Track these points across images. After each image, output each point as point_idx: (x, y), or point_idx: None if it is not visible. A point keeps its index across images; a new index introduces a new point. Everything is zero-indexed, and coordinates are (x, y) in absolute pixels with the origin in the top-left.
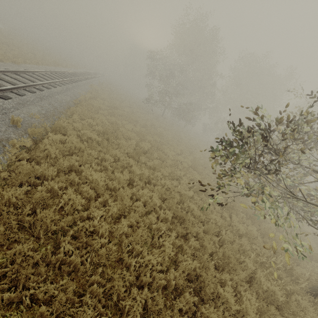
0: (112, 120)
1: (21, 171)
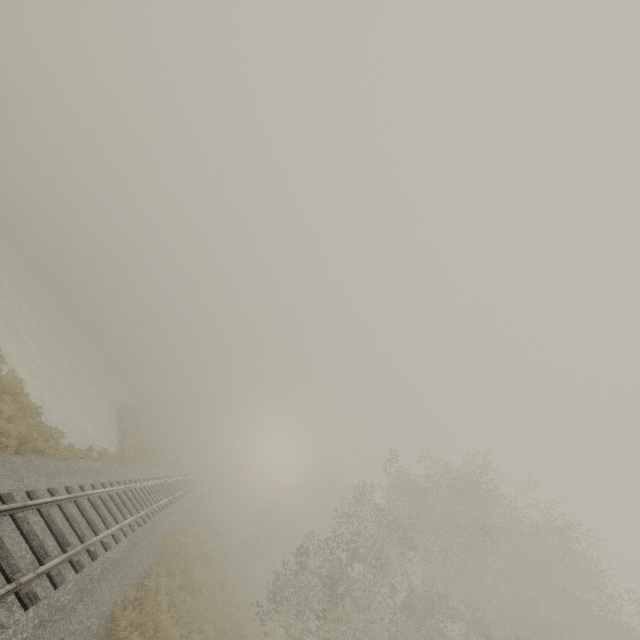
0: (207, 549)
1: (180, 550)
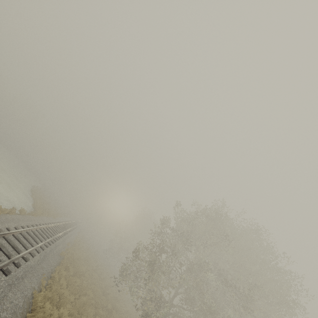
0: (86, 255)
1: (71, 257)
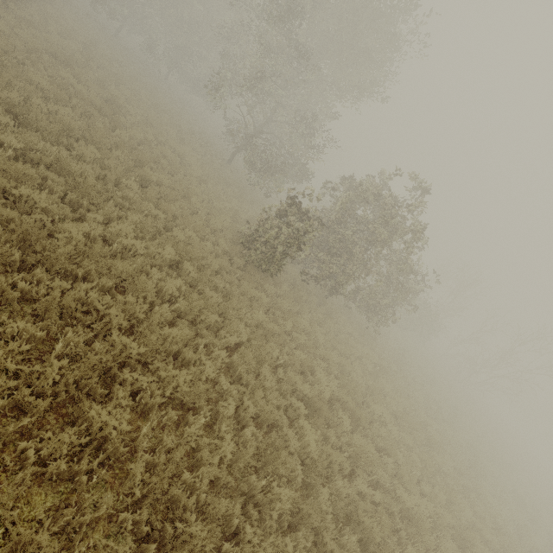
0: None
1: None
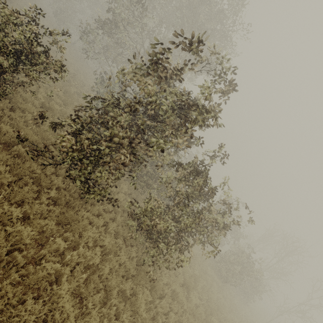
0: None
1: None
